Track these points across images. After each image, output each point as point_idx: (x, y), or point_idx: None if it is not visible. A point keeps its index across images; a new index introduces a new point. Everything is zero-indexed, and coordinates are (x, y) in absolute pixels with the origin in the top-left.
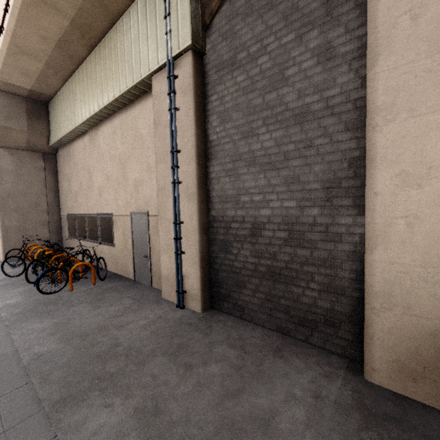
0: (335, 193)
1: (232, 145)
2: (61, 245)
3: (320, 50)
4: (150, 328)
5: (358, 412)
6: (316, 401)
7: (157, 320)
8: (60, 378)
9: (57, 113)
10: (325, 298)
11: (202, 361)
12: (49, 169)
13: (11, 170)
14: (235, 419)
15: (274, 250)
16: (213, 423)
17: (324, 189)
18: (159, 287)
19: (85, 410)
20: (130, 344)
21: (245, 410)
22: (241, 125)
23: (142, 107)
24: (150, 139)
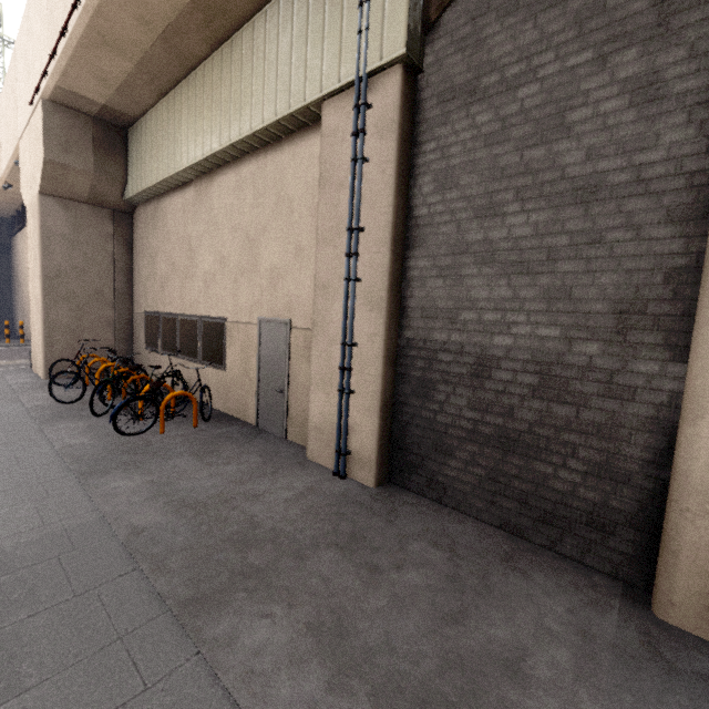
0: (634, 322)
1: (455, 227)
2: (131, 359)
3: (637, 84)
4: (301, 505)
5: (653, 665)
6: (584, 642)
7: (308, 492)
8: (181, 567)
9: (143, 146)
10: (593, 485)
11: (393, 564)
12: (121, 237)
13: (63, 234)
14: (464, 655)
15: (511, 403)
16: (432, 657)
17: (614, 314)
18: (298, 441)
19: (233, 618)
20: (276, 525)
21: (477, 644)
22: (475, 196)
23: (296, 151)
24: (305, 205)
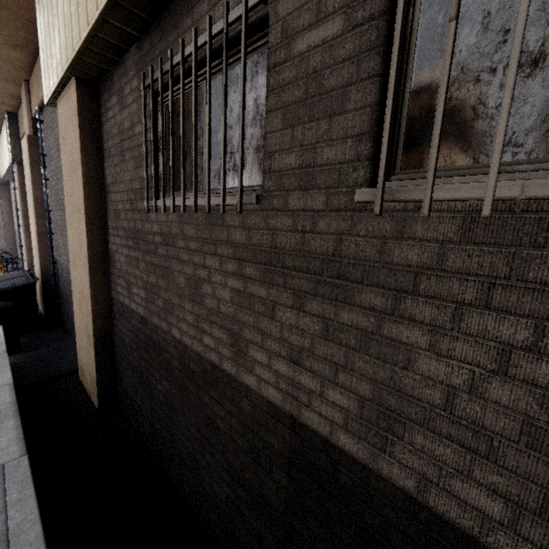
0: None
1: None
2: (16, 254)
3: None
4: None
5: None
6: None
7: None
8: None
9: None
10: None
11: None
12: (4, 196)
13: None
14: None
15: None
16: None
17: None
18: None
19: None
20: None
21: None
22: None
23: None
24: None
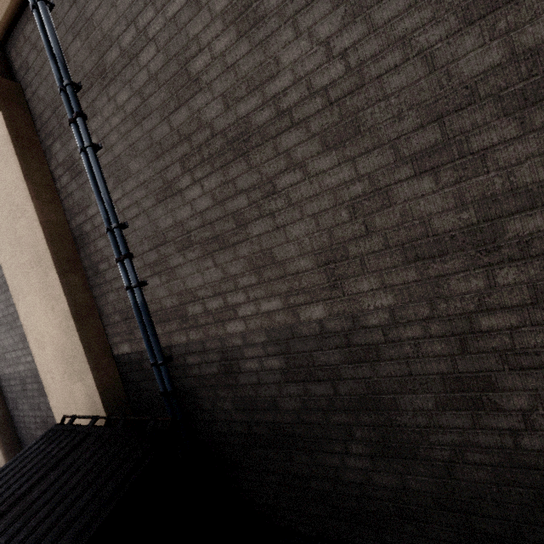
0: None
1: None
2: None
3: None
4: None
5: None
6: None
7: None
8: None
9: None
10: None
11: None
12: None
13: None
14: None
15: (37, 401)
16: None
17: None
18: None
19: None
20: None
21: None
22: None
23: None
24: None
